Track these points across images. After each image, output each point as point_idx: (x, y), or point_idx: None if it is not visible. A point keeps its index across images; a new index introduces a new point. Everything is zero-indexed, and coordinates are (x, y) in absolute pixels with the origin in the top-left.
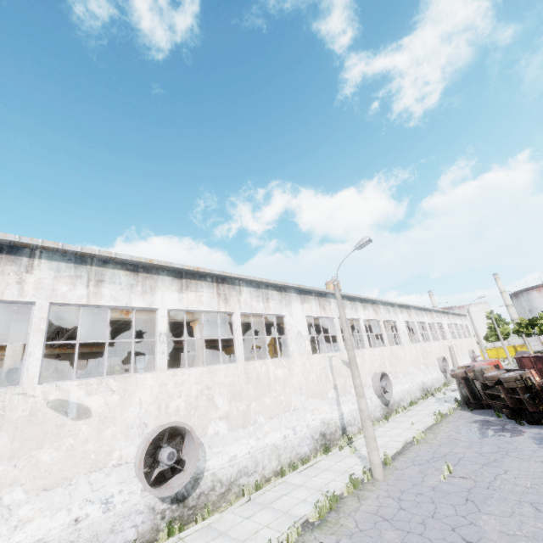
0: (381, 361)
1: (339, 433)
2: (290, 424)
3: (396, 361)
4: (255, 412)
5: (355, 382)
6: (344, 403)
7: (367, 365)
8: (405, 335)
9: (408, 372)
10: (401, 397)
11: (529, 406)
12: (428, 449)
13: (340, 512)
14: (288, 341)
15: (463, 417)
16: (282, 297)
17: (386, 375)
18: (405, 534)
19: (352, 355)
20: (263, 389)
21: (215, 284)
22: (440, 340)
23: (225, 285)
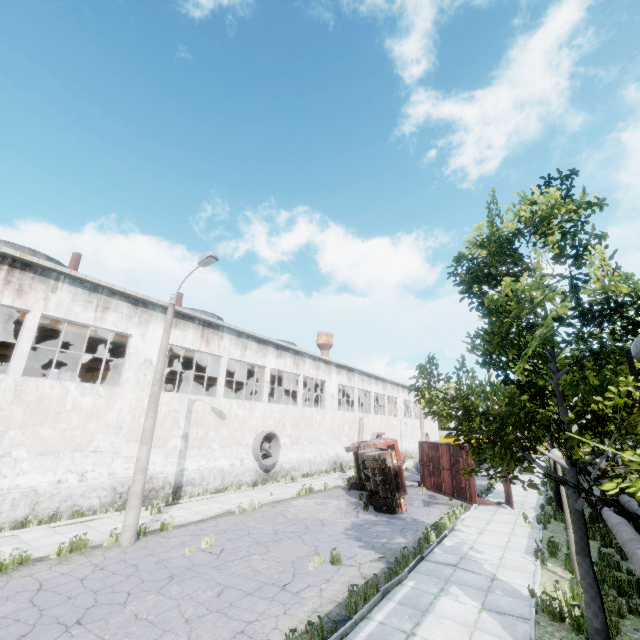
0: (280, 420)
1: (168, 491)
2: (78, 468)
3: (306, 424)
4: (13, 443)
5: (145, 424)
6: (192, 457)
7: (255, 421)
8: (332, 399)
9: (320, 440)
10: (296, 466)
11: (380, 491)
12: (237, 520)
13: (4, 576)
14: (124, 367)
15: (330, 496)
16: (137, 313)
17: (276, 437)
18: (27, 607)
19: (154, 392)
20: (44, 416)
21: (7, 268)
22: (386, 415)
23: (27, 273)
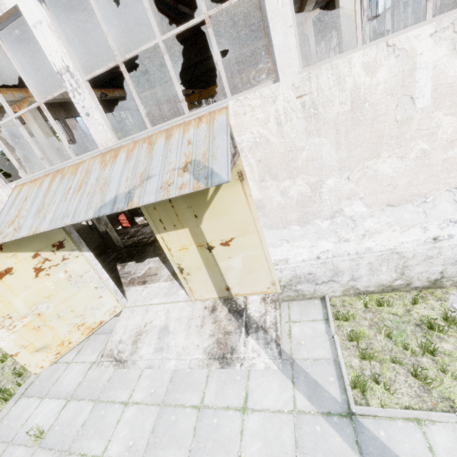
0: None
1: None
2: None
3: None
4: None
5: None
6: None
7: None
8: None
9: None
10: None
11: None
12: None
13: None
14: None
15: None
16: None
17: None
18: None
19: None
20: None
21: None
22: None
23: None
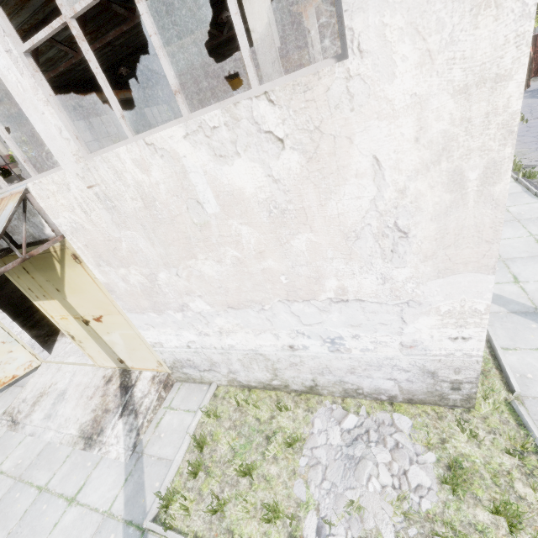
0: None
1: None
2: None
3: None
4: None
5: None
6: None
7: None
8: None
9: None
10: None
11: None
12: None
13: None
14: None
15: None
16: None
17: None
18: None
19: None
20: None
21: None
22: None
23: None
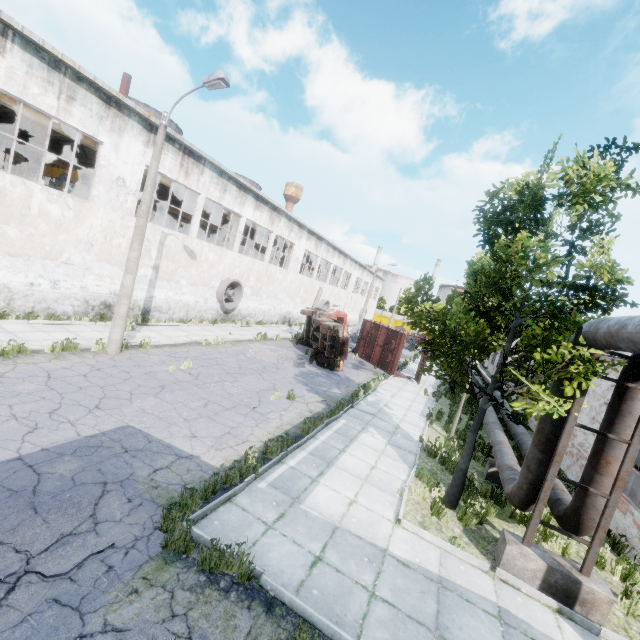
0: (246, 271)
1: (137, 312)
2: (50, 275)
3: (268, 280)
4: None
5: (130, 254)
6: (161, 288)
7: (223, 267)
8: (297, 263)
9: (277, 296)
10: (252, 314)
11: (326, 352)
12: (205, 351)
13: (9, 360)
14: (94, 180)
15: (281, 345)
16: (109, 115)
17: (240, 286)
18: (46, 389)
19: (140, 224)
20: (8, 215)
21: None
22: (338, 287)
23: None
